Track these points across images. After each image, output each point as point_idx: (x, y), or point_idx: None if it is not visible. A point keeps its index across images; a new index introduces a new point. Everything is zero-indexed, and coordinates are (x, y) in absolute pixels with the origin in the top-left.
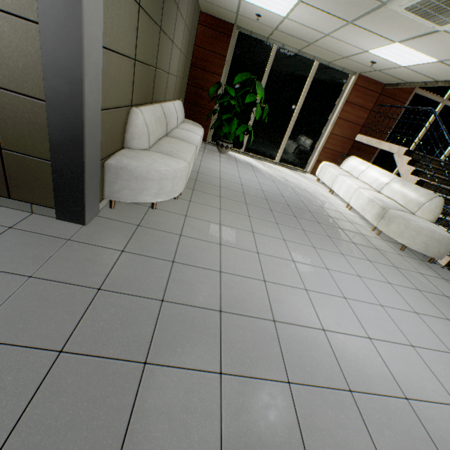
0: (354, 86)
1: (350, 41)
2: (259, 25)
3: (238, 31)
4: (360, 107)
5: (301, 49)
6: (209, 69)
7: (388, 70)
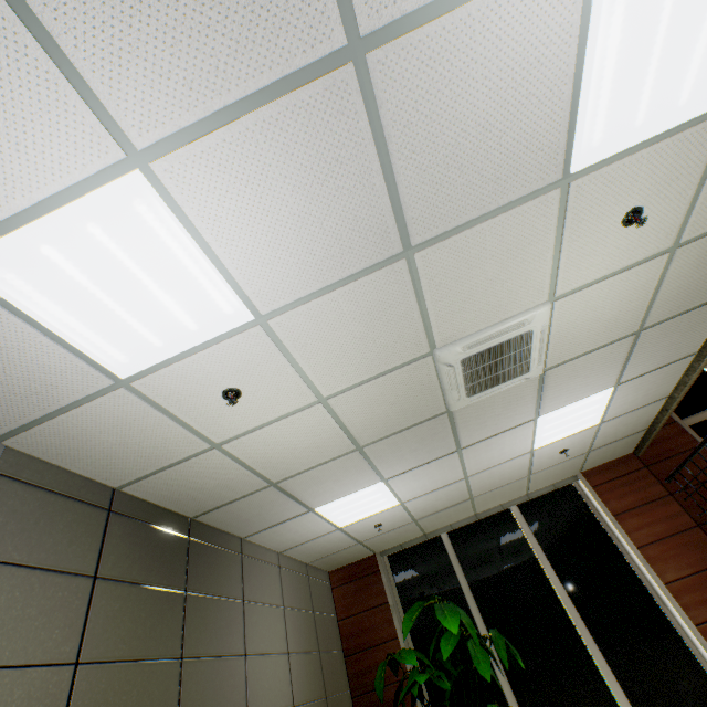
0: (596, 489)
1: (495, 459)
2: (395, 532)
3: (386, 555)
4: (647, 504)
5: (475, 511)
6: (373, 639)
7: (596, 440)
